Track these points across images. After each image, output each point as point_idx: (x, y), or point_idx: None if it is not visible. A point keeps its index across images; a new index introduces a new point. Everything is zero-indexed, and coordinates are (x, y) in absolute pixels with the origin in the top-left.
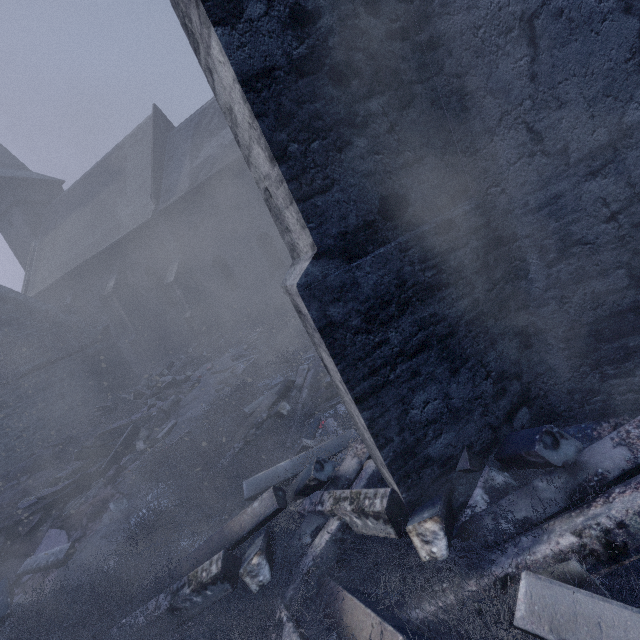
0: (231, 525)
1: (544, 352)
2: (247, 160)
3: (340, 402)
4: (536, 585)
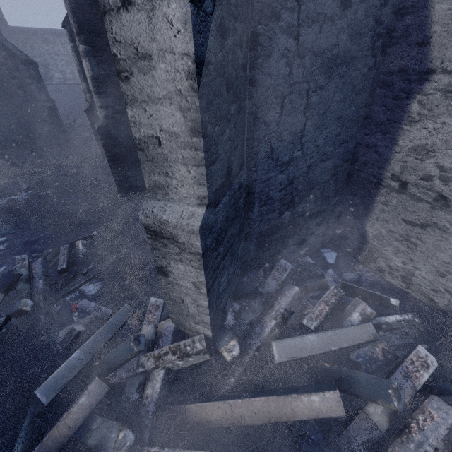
0: (54, 434)
1: (249, 244)
2: (132, 99)
3: (83, 284)
4: (278, 344)
